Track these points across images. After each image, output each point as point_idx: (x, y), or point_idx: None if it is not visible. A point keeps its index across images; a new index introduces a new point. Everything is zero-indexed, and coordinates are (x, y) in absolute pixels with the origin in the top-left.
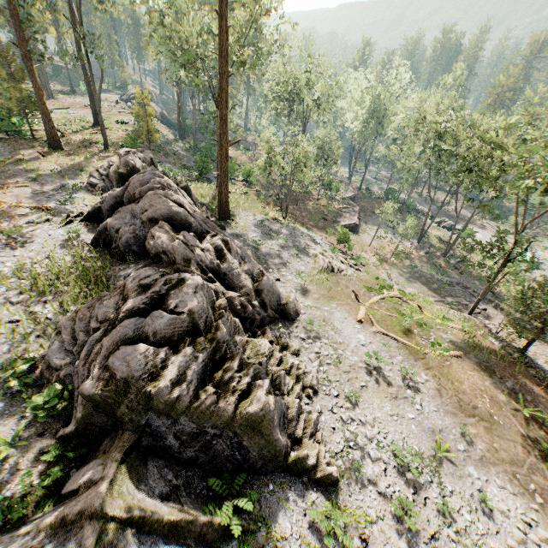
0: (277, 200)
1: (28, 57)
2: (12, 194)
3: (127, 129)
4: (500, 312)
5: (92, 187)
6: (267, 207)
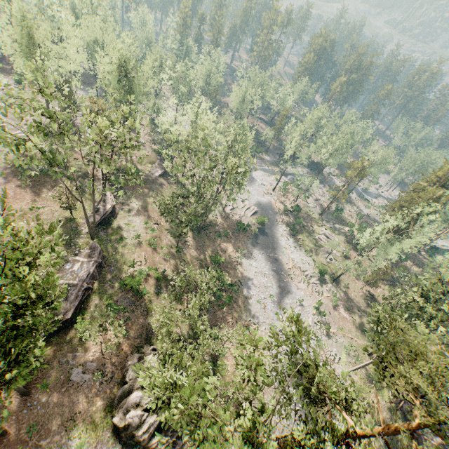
0: None
1: None
2: None
3: None
4: None
5: None
6: None
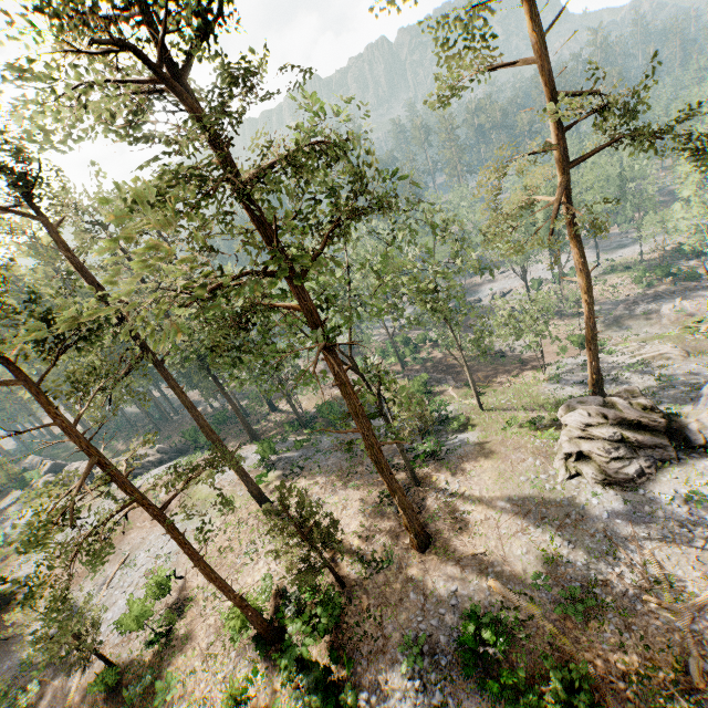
0: (455, 382)
1: (381, 451)
2: (699, 569)
3: (283, 475)
4: (676, 294)
5: (638, 476)
6: (503, 384)
